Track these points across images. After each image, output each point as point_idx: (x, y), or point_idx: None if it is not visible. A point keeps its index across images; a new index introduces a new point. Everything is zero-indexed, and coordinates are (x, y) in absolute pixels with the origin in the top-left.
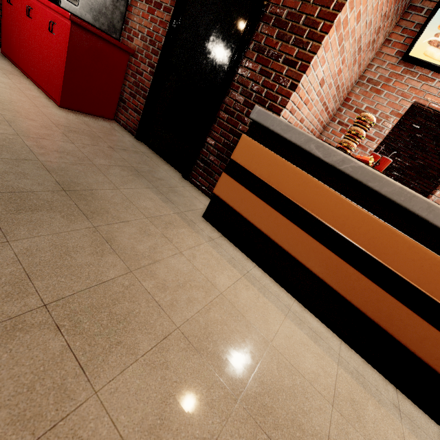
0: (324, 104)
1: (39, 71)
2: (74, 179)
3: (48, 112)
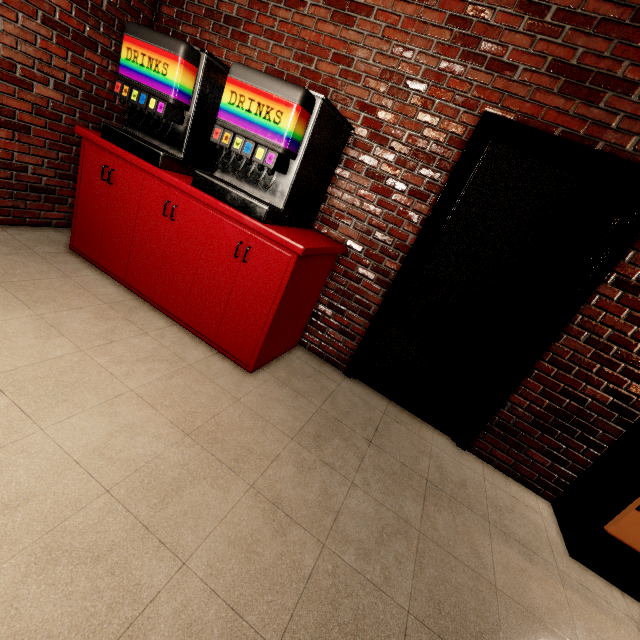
0: None
1: (192, 306)
2: (466, 623)
3: (255, 403)
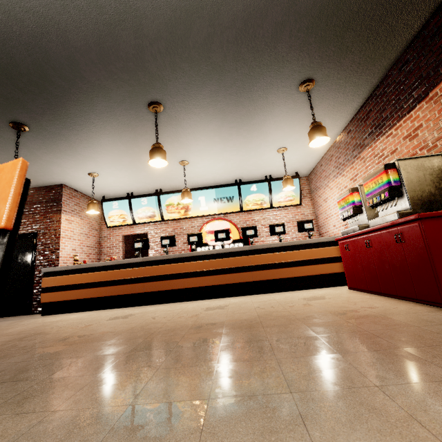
0: (86, 253)
1: None
2: None
3: None
